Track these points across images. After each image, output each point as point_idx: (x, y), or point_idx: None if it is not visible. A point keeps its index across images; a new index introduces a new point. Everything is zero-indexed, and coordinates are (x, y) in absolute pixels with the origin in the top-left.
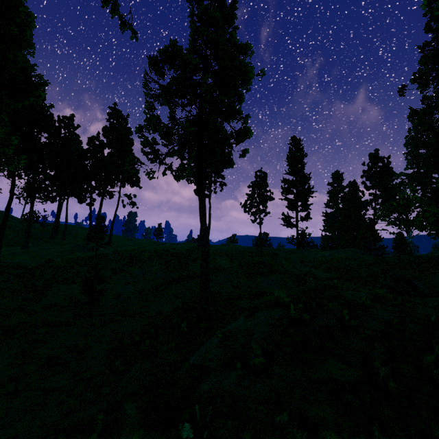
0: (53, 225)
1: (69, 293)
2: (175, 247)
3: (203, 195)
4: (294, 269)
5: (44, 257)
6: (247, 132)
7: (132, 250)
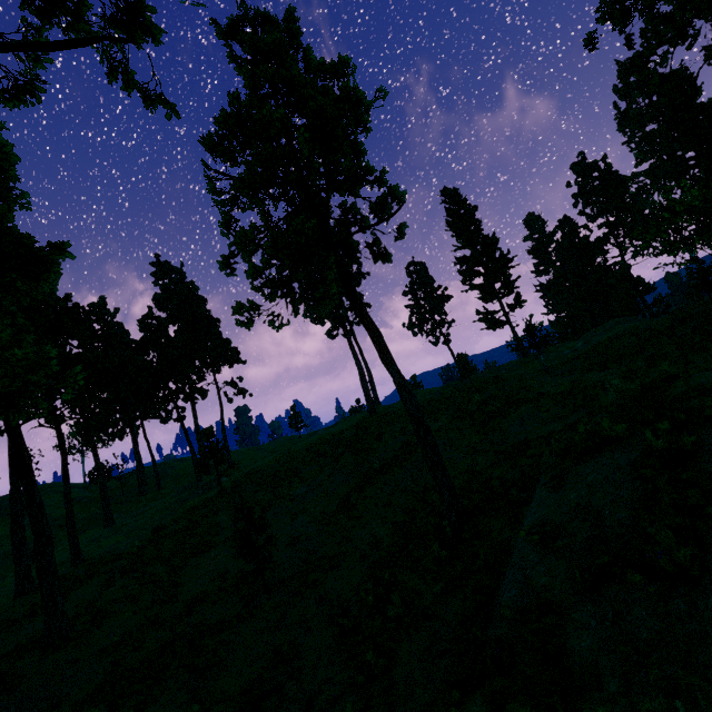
0: (137, 473)
1: (214, 567)
2: (336, 432)
3: (371, 321)
4: (548, 387)
5: (146, 526)
6: (397, 193)
7: (272, 461)
